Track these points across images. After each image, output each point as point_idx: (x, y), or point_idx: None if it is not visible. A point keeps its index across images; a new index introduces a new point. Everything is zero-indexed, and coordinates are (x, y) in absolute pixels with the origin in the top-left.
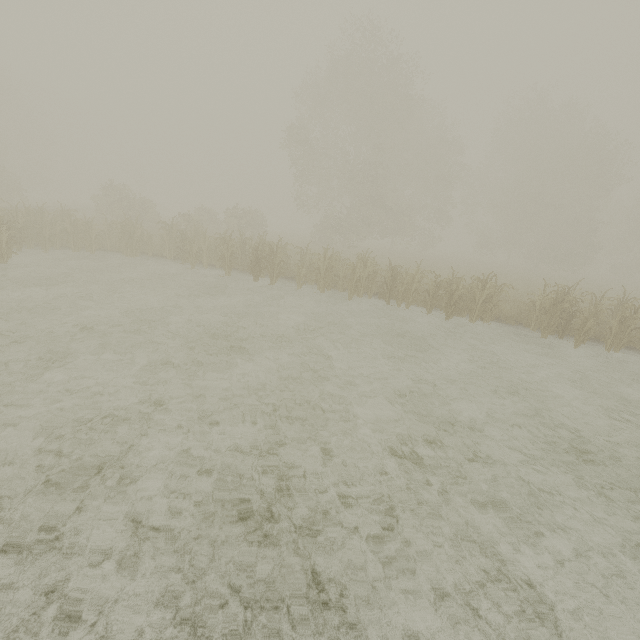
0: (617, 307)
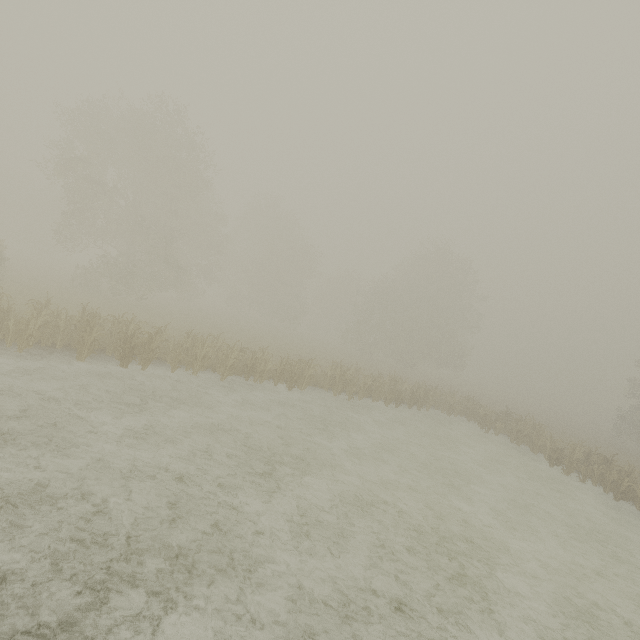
0: (355, 373)
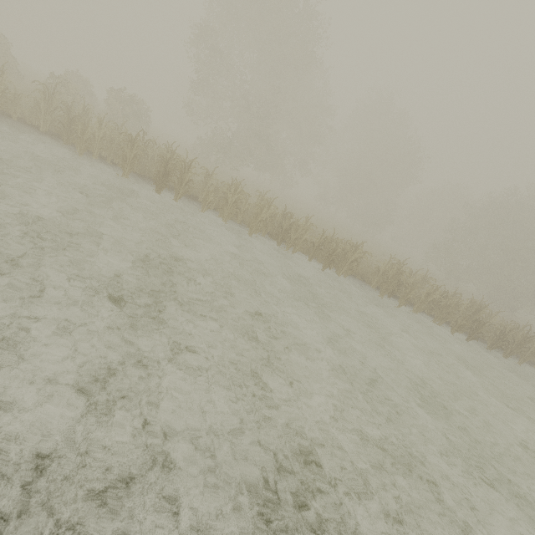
0: (421, 281)
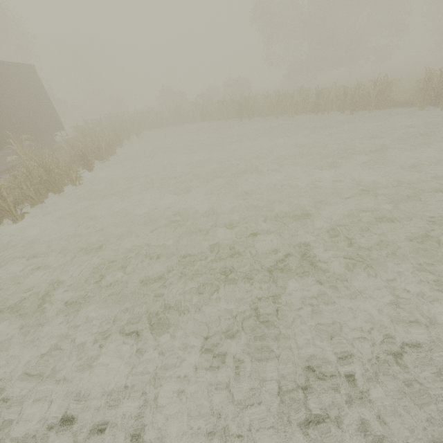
0: None
